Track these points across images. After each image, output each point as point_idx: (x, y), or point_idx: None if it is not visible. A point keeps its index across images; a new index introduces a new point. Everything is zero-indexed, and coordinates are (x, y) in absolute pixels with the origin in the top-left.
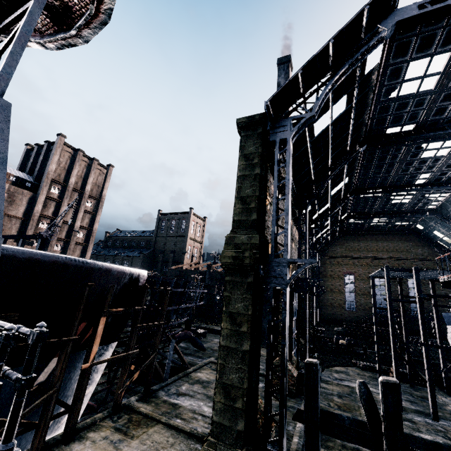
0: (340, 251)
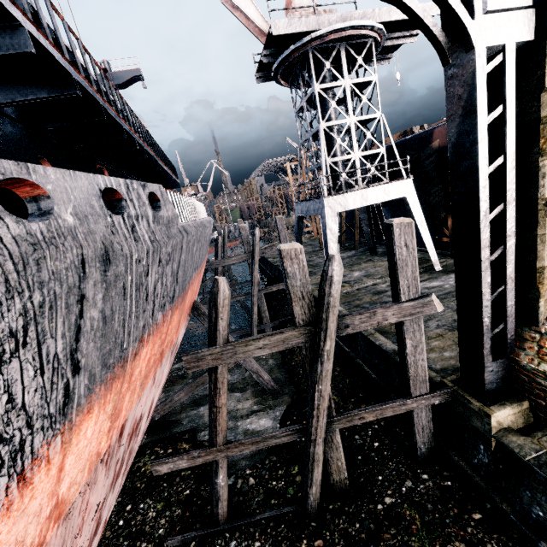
0: None
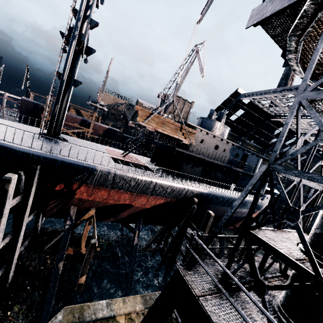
0: (318, 167)
